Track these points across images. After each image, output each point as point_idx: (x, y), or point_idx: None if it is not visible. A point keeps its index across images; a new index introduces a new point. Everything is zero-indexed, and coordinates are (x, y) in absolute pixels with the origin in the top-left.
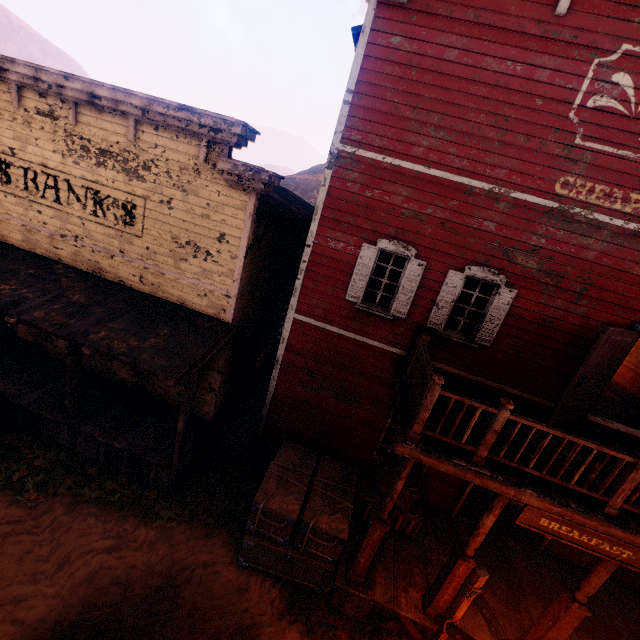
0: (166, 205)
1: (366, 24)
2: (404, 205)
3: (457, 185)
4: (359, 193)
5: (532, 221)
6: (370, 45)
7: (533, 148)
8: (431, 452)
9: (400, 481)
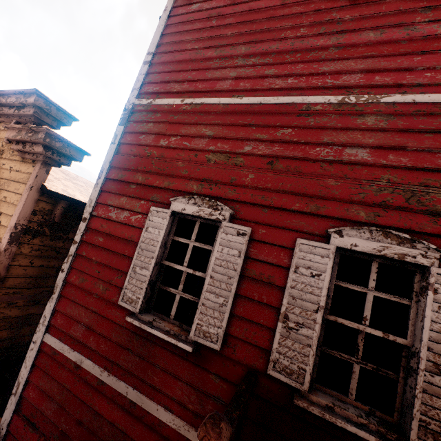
0: None
1: (168, 5)
2: (210, 147)
3: (284, 107)
4: (152, 144)
5: None
6: (172, 18)
7: (395, 37)
8: None
9: None
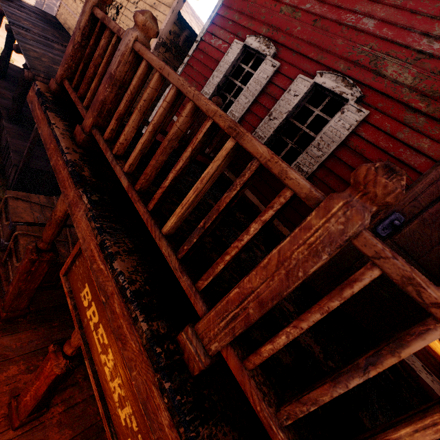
0: (135, 5)
1: None
2: (286, 0)
3: None
4: None
5: (431, 16)
6: None
7: None
8: (41, 96)
9: (61, 196)
